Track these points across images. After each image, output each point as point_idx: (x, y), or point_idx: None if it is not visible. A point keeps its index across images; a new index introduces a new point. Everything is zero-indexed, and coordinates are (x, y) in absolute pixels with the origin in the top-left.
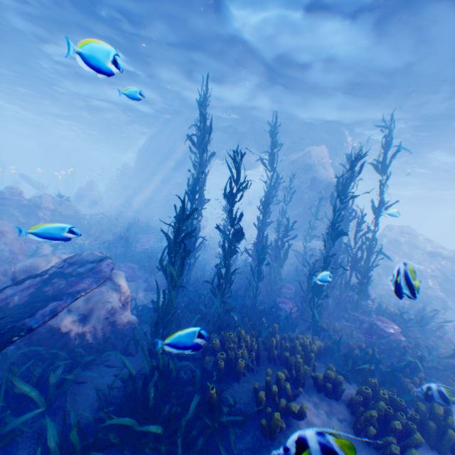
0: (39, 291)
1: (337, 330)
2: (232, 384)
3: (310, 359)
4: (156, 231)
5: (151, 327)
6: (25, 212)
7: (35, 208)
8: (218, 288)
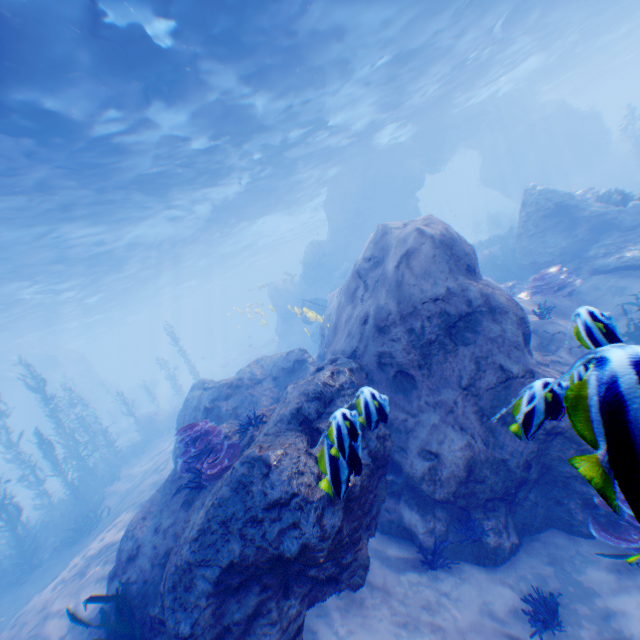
0: None
1: None
2: None
3: None
4: None
5: None
6: None
7: None
8: None
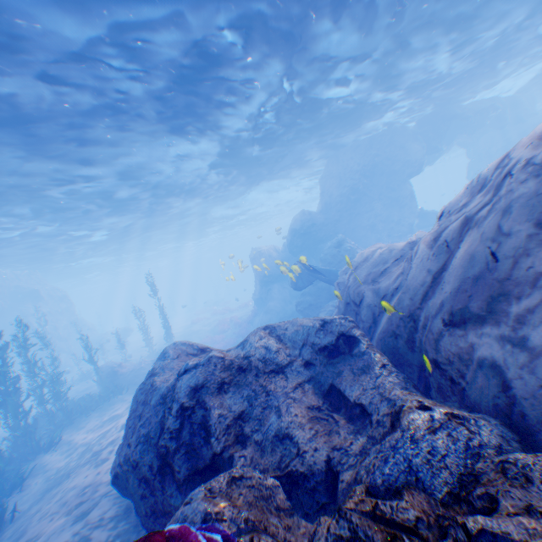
0: None
1: None
2: None
3: None
4: None
5: None
6: None
7: None
8: None
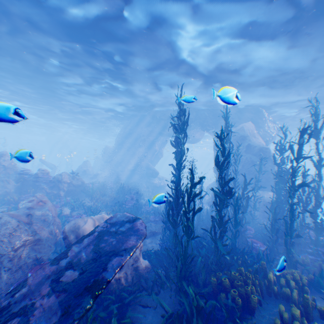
0: (98, 247)
1: (308, 264)
2: (251, 320)
3: (306, 293)
4: (134, 191)
5: (176, 271)
6: (50, 185)
7: (57, 182)
8: (214, 235)
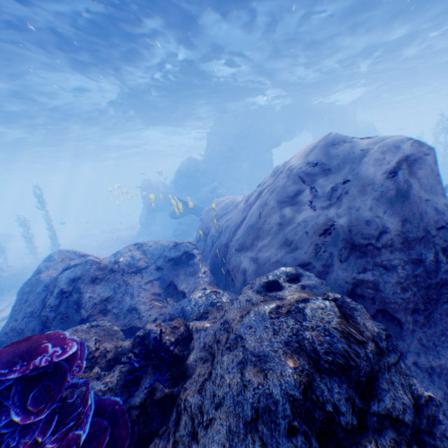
0: None
1: None
2: None
3: None
4: None
5: None
6: None
7: None
8: None
